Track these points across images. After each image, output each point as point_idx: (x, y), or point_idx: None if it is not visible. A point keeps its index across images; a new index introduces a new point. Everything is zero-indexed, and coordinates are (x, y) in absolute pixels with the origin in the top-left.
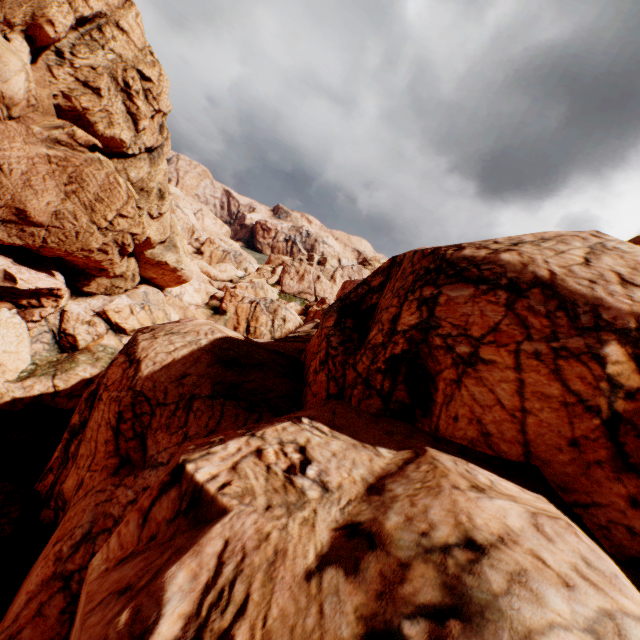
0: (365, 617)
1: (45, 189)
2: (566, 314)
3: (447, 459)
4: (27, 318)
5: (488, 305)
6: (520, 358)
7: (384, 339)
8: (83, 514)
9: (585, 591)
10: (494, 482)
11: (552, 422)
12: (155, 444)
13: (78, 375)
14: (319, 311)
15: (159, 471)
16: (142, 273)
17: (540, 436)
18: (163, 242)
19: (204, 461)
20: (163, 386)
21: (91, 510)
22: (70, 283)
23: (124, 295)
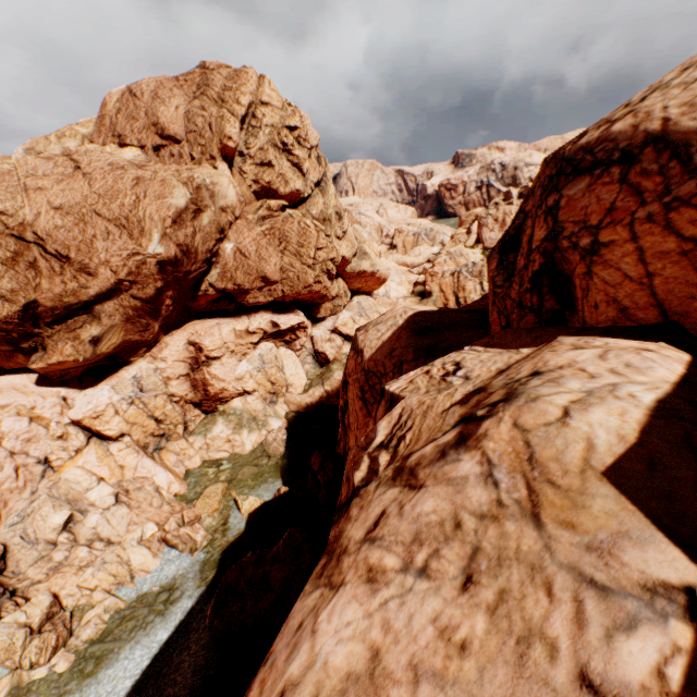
0: (462, 415)
1: (269, 256)
2: (678, 161)
3: (572, 339)
4: (294, 349)
5: (603, 188)
6: (633, 228)
7: (524, 262)
8: None
9: (605, 378)
10: (609, 343)
11: (676, 275)
12: None
13: (336, 380)
14: None
15: None
16: (350, 288)
17: (669, 293)
18: (355, 255)
19: (394, 383)
20: (380, 362)
21: None
22: (308, 316)
23: (344, 311)
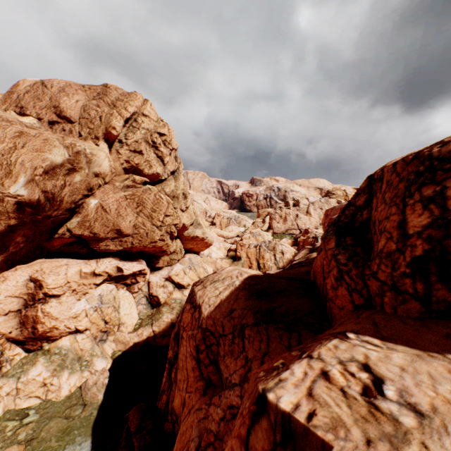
0: None
1: (127, 214)
2: None
3: None
4: (132, 291)
5: None
6: None
7: (397, 245)
8: (191, 429)
9: None
10: None
11: None
12: (226, 368)
13: (164, 321)
14: (306, 239)
15: (235, 391)
16: (184, 247)
17: None
18: (192, 224)
19: (280, 389)
20: (219, 321)
21: (196, 426)
22: (148, 264)
23: (178, 263)
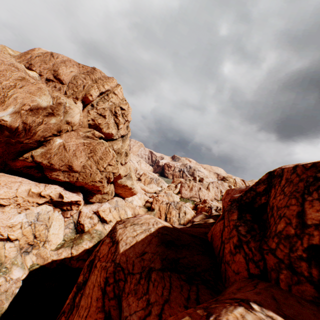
0: None
1: (81, 156)
2: None
3: None
4: (65, 216)
5: None
6: None
7: (296, 231)
8: None
9: None
10: None
11: None
12: (127, 306)
13: (83, 247)
14: (203, 207)
15: None
16: (115, 191)
17: None
18: (126, 175)
19: None
20: (131, 260)
21: None
22: (84, 197)
23: (107, 202)
